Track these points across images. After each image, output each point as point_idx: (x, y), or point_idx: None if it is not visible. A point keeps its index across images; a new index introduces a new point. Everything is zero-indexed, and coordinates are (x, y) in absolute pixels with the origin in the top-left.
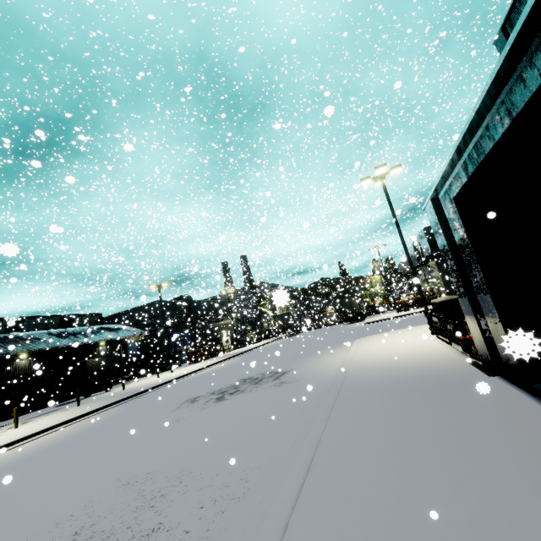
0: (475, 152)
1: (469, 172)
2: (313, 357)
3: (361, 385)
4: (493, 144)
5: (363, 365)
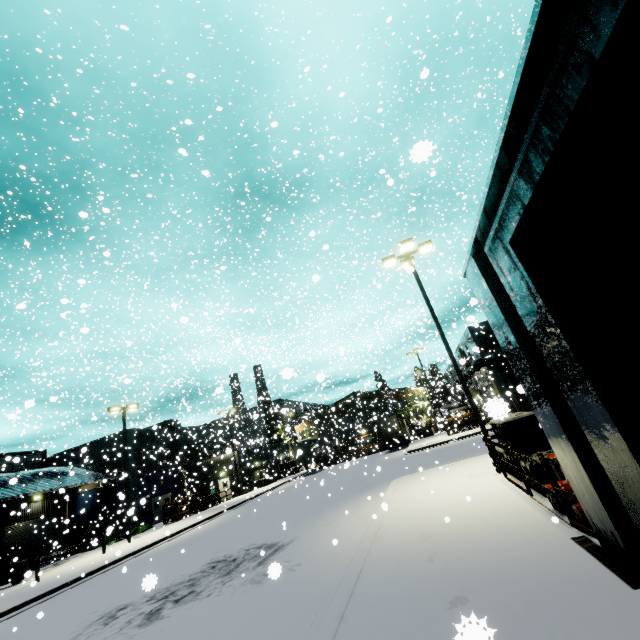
0: (545, 124)
1: (536, 174)
2: (329, 513)
3: (385, 597)
4: (589, 73)
5: (396, 539)
